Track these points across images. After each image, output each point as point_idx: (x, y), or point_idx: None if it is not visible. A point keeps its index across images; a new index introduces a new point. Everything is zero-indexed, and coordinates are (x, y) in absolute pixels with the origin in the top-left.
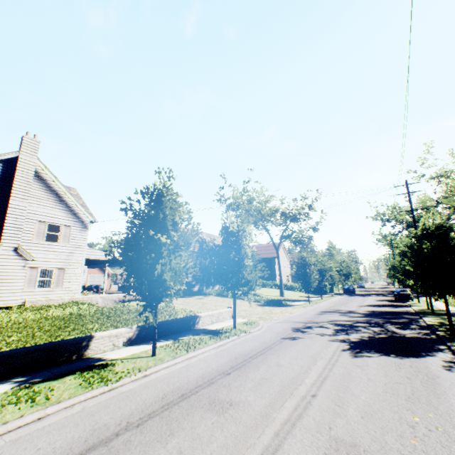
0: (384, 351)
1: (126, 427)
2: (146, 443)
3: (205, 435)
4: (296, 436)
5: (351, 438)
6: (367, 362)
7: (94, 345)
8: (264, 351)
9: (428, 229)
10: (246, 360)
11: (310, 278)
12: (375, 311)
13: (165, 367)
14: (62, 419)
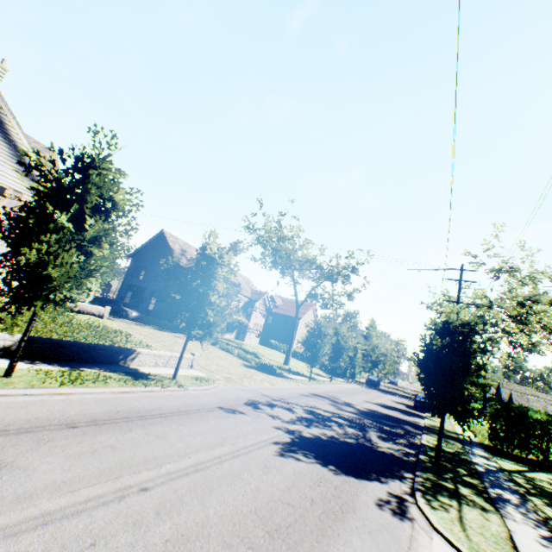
0: (327, 459)
1: None
2: None
3: None
4: (16, 545)
5: None
6: (286, 466)
7: None
8: (170, 414)
9: (450, 324)
10: (128, 417)
11: (319, 351)
12: (377, 411)
13: None
14: None
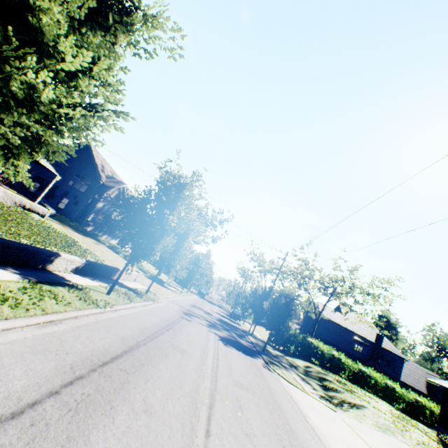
0: (237, 348)
1: (139, 343)
2: (159, 356)
3: (183, 361)
4: (221, 374)
5: (240, 381)
6: (233, 351)
7: (56, 262)
8: (177, 322)
9: (287, 292)
10: (171, 324)
11: (194, 276)
12: (222, 319)
13: (123, 308)
14: (92, 323)
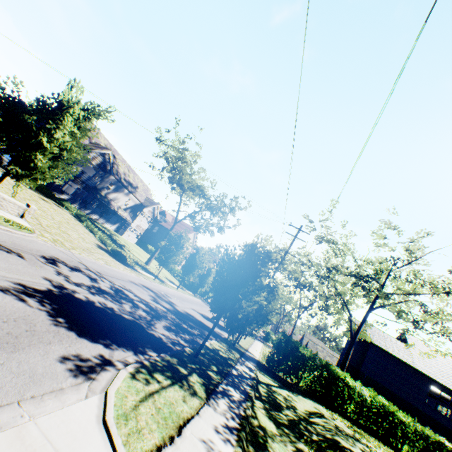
0: (68, 314)
1: None
2: None
3: None
4: None
5: None
6: None
7: None
8: None
9: (257, 249)
10: None
11: (171, 257)
12: (193, 316)
13: None
14: None
